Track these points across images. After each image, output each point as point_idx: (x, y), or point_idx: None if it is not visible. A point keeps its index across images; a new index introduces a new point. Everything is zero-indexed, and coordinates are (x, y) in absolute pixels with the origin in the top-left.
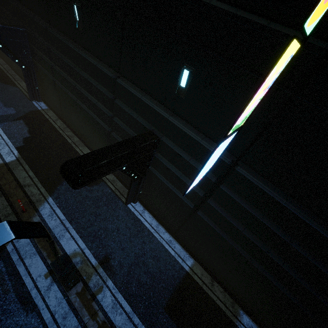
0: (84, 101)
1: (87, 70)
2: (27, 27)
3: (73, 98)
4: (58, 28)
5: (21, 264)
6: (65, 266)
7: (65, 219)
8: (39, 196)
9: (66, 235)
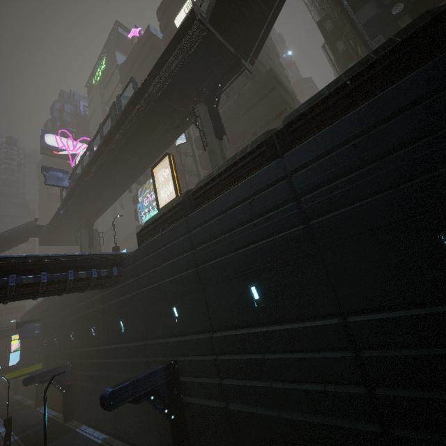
0: None
1: None
2: None
3: None
4: None
5: None
6: None
7: None
8: None
9: None
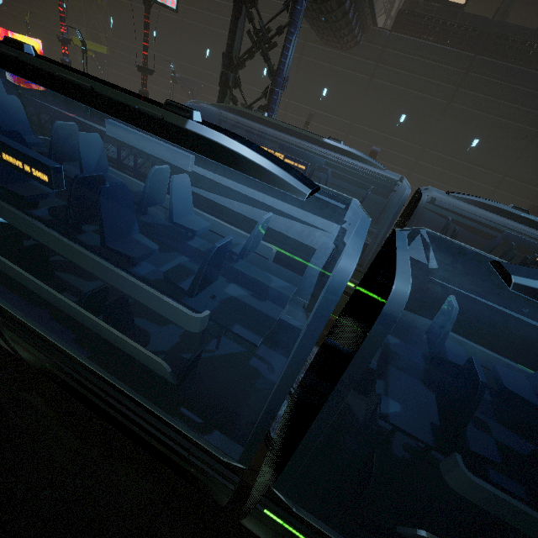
0: None
1: None
2: None
3: None
4: None
5: None
6: None
7: None
8: None
9: None
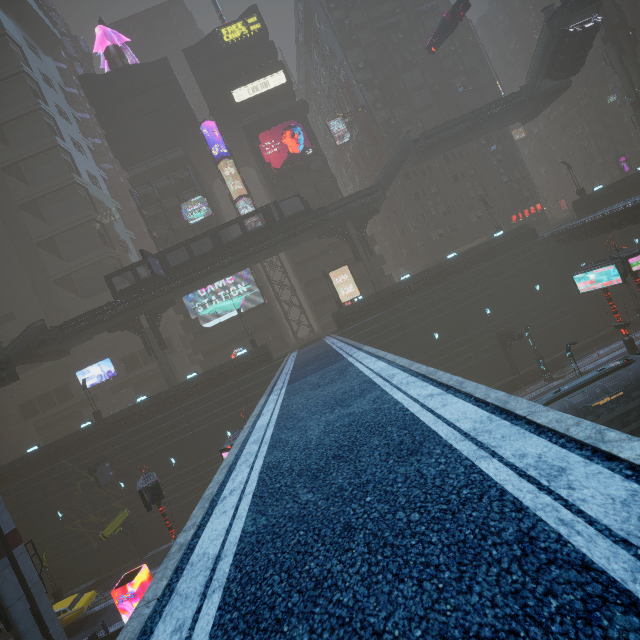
0: None
1: None
2: None
3: None
4: None
5: None
6: None
7: None
8: None
9: None
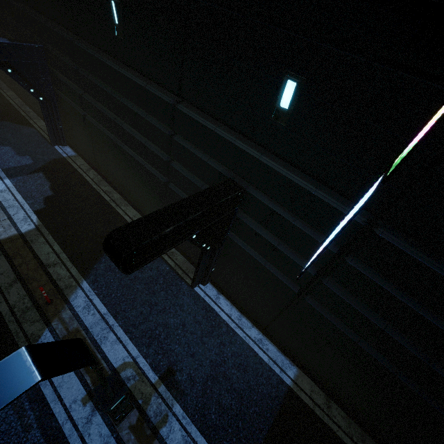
0: (127, 141)
1: (132, 96)
2: (45, 43)
3: (111, 138)
4: (88, 39)
5: (47, 384)
6: (115, 393)
7: (107, 313)
8: (69, 279)
9: (110, 337)
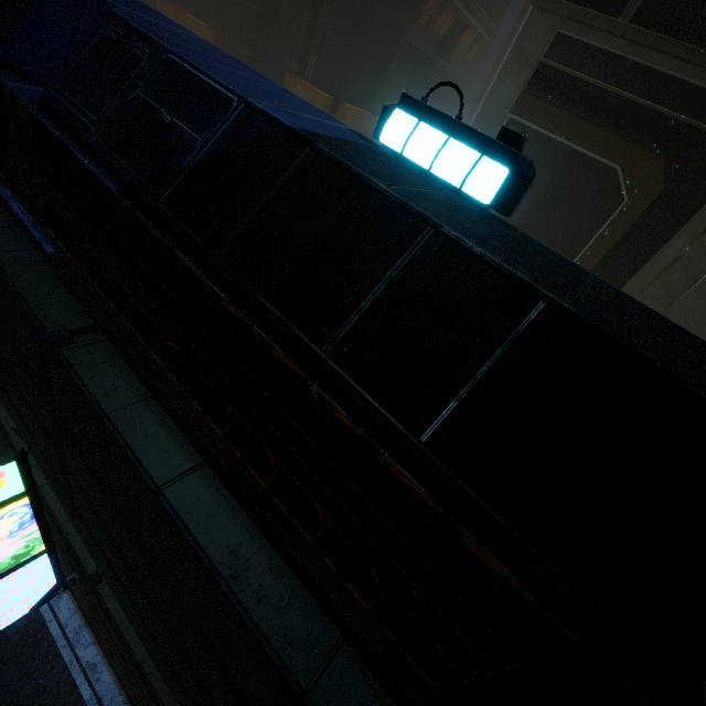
0: None
1: None
2: None
3: None
4: None
5: None
6: None
7: None
8: None
9: None
